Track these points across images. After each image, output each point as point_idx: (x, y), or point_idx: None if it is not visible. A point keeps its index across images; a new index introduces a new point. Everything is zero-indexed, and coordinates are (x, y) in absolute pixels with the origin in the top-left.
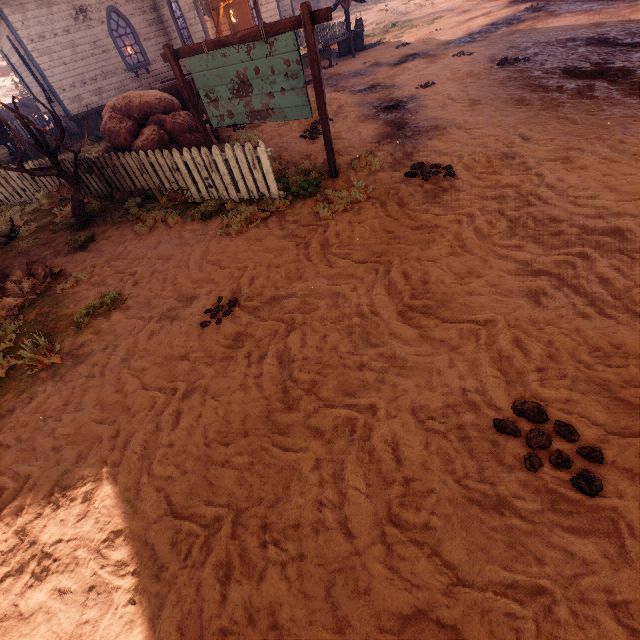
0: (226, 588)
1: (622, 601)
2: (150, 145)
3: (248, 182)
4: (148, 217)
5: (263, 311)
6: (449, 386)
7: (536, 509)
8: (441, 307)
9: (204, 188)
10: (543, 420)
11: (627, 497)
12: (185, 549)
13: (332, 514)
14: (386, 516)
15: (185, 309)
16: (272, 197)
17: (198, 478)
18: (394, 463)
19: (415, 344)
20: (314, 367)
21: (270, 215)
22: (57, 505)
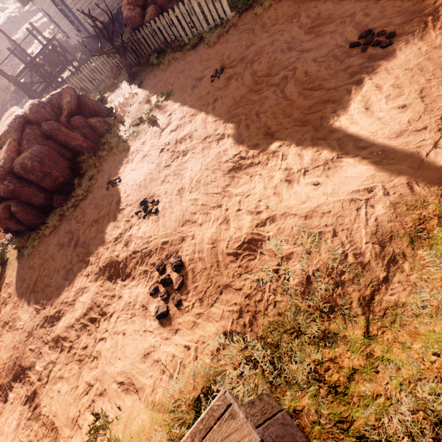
0: (248, 129)
1: (390, 68)
2: (153, 18)
3: (213, 14)
4: (164, 60)
5: (238, 64)
6: (329, 45)
7: (362, 61)
8: (327, 20)
9: (189, 31)
10: (371, 35)
11: (402, 41)
12: (231, 129)
13: (282, 99)
14: (303, 91)
15: (201, 81)
16: (228, 18)
17: (228, 116)
18: (305, 77)
19: (314, 40)
20: (267, 69)
21: (229, 28)
22: (181, 143)
